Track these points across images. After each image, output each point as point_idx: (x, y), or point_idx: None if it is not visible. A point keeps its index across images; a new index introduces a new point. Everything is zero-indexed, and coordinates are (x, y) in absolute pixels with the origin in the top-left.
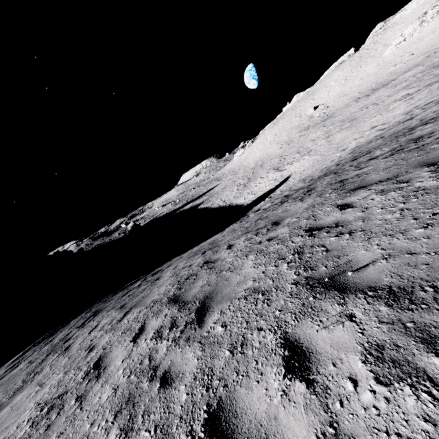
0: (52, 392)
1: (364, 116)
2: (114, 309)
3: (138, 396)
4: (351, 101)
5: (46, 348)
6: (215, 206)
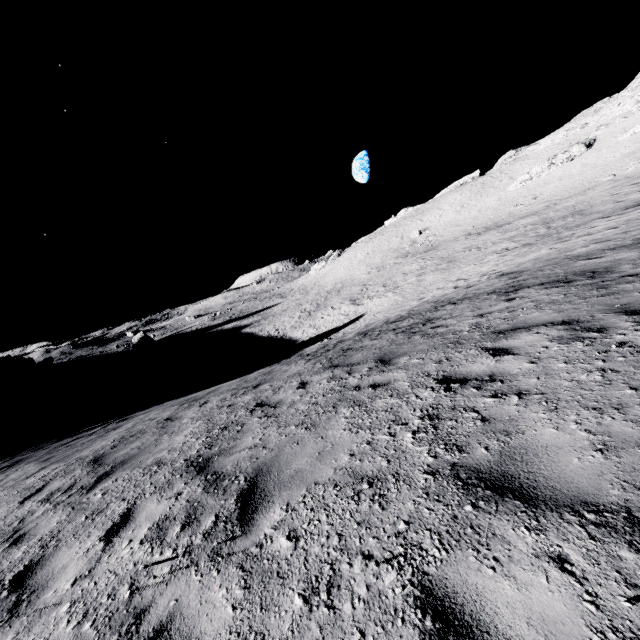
0: None
1: (463, 260)
2: (35, 462)
3: None
4: (462, 235)
5: None
6: (263, 333)
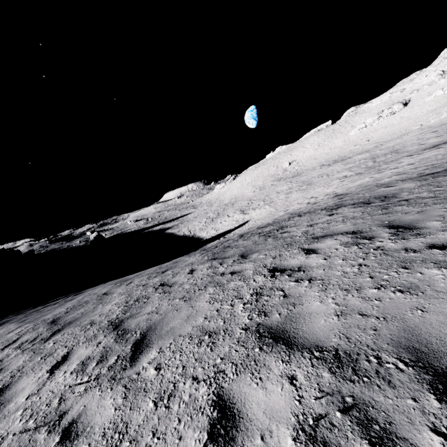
0: None
1: (317, 183)
2: (16, 322)
3: None
4: (318, 165)
5: None
6: (180, 233)
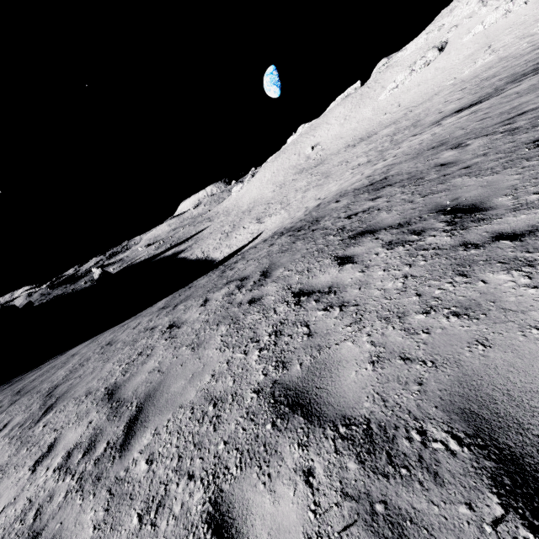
0: None
1: (333, 175)
2: None
3: None
4: (343, 147)
5: None
6: (193, 257)
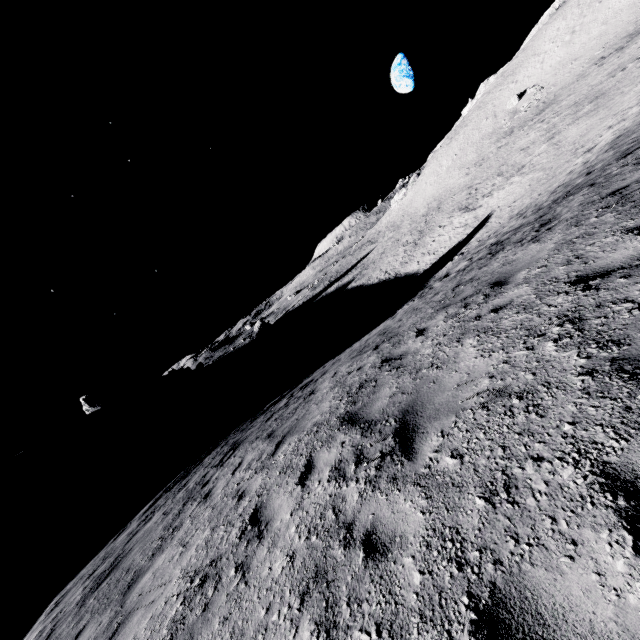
0: (201, 555)
1: (620, 84)
2: (259, 440)
3: (332, 570)
4: (588, 66)
5: (181, 494)
6: (372, 281)
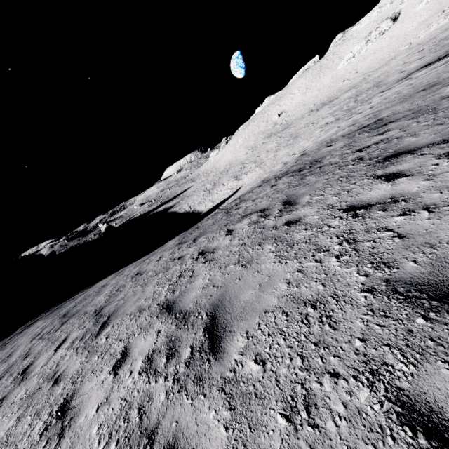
0: None
1: (302, 135)
2: (43, 319)
3: (14, 365)
4: (307, 112)
5: None
6: (181, 211)
